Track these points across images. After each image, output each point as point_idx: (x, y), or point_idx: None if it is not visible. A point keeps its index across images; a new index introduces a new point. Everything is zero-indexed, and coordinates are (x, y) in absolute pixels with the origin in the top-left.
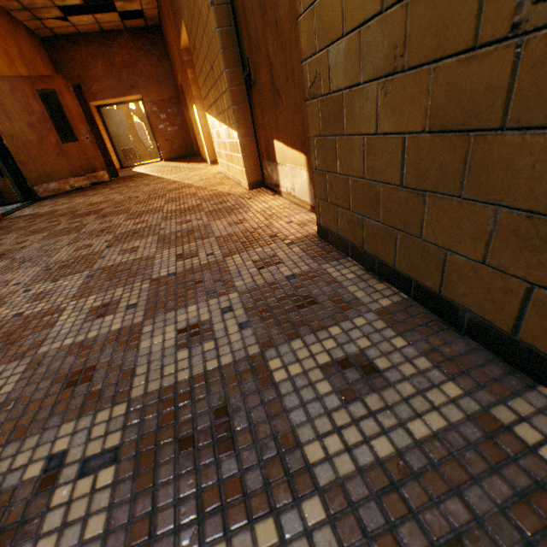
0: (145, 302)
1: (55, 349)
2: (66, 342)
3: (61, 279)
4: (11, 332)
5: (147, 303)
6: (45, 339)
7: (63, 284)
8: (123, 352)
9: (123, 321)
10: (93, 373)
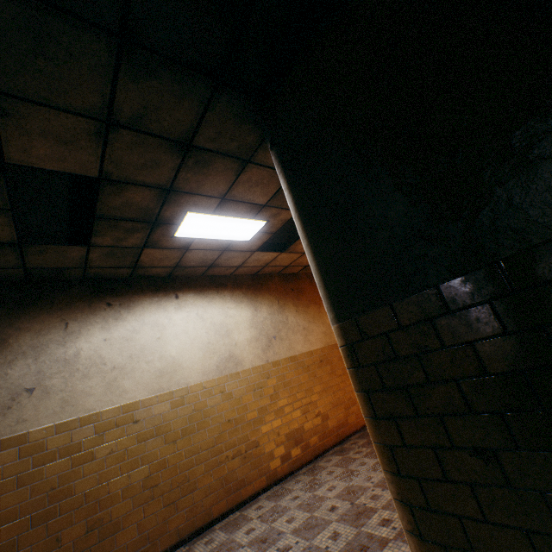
0: (399, 528)
1: (365, 530)
2: (368, 529)
3: (385, 489)
4: (359, 511)
5: (399, 530)
6: (365, 523)
7: (384, 494)
8: (378, 548)
9: (387, 533)
10: (367, 550)
